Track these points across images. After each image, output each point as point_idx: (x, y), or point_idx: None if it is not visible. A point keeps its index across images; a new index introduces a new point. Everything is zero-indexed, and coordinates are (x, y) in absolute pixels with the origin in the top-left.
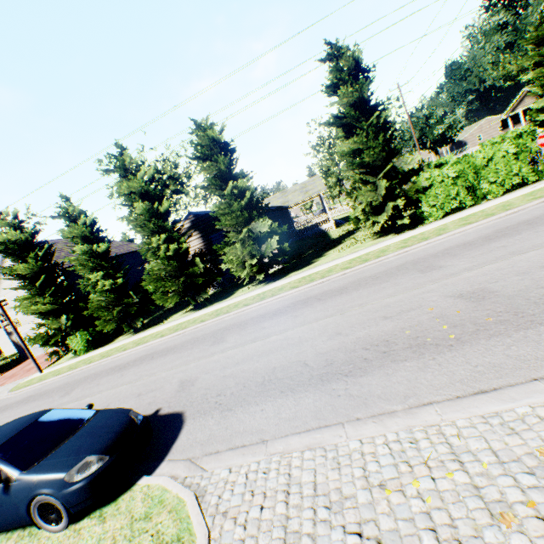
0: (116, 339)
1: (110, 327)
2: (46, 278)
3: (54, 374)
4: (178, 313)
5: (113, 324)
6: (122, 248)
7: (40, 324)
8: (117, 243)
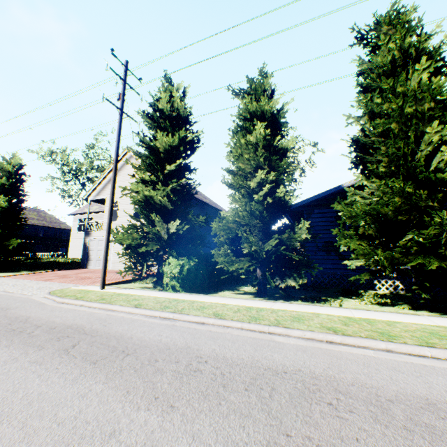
0: (217, 291)
1: (242, 266)
2: (176, 169)
3: (129, 300)
4: (342, 298)
5: (248, 263)
6: (217, 206)
7: (133, 224)
8: (212, 201)
